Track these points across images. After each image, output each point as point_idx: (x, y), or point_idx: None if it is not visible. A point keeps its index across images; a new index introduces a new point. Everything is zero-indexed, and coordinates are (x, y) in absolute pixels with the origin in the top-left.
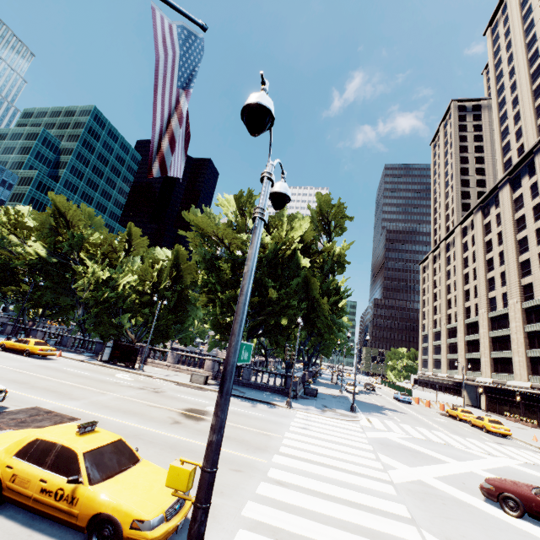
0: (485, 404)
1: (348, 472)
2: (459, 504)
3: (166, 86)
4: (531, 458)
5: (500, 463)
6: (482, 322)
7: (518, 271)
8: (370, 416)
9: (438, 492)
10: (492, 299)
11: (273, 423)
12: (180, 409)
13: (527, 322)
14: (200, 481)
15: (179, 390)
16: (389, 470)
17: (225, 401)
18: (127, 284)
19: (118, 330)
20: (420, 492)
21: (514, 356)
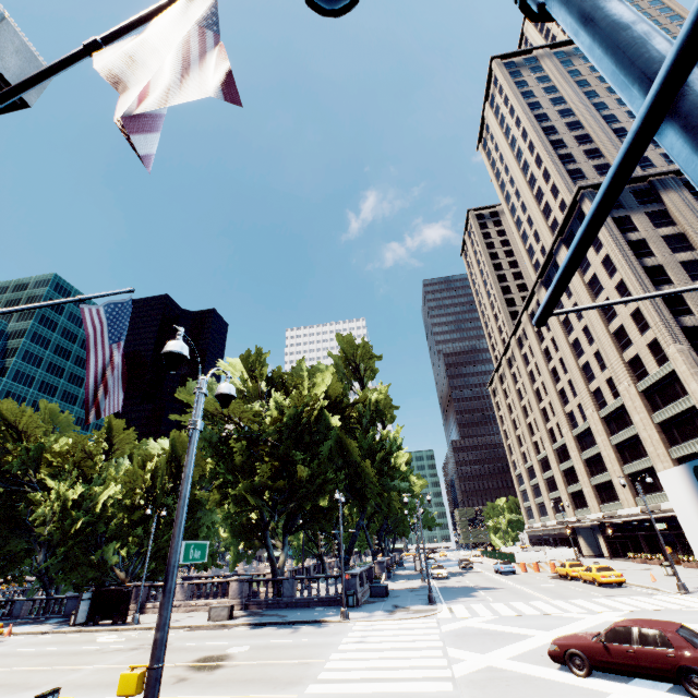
0: (606, 549)
1: (401, 680)
2: (526, 680)
3: (99, 350)
4: (639, 604)
5: (598, 620)
6: (569, 444)
7: (582, 376)
8: (455, 603)
9: (506, 673)
10: (570, 413)
11: (318, 646)
12: (189, 662)
13: (611, 433)
14: (147, 679)
15: (191, 636)
16: (454, 664)
17: (168, 599)
18: (110, 500)
19: (100, 570)
20: (484, 679)
21: (612, 478)
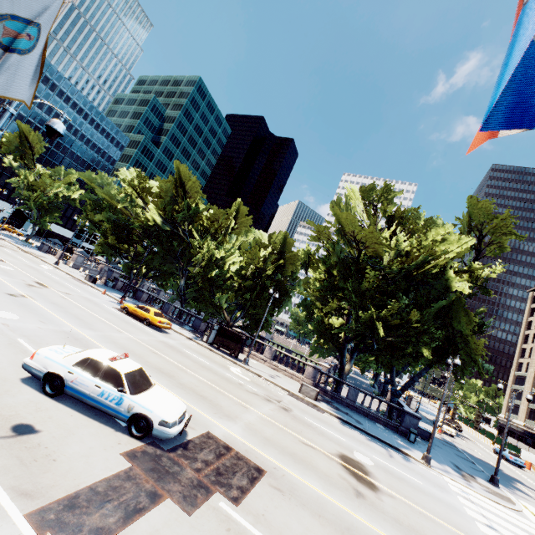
0: None
1: None
2: None
3: None
4: None
5: None
6: None
7: None
8: (519, 498)
9: None
10: None
11: (448, 506)
12: (334, 455)
13: None
14: None
15: (299, 407)
16: None
17: None
18: (231, 265)
19: (216, 309)
20: None
21: None
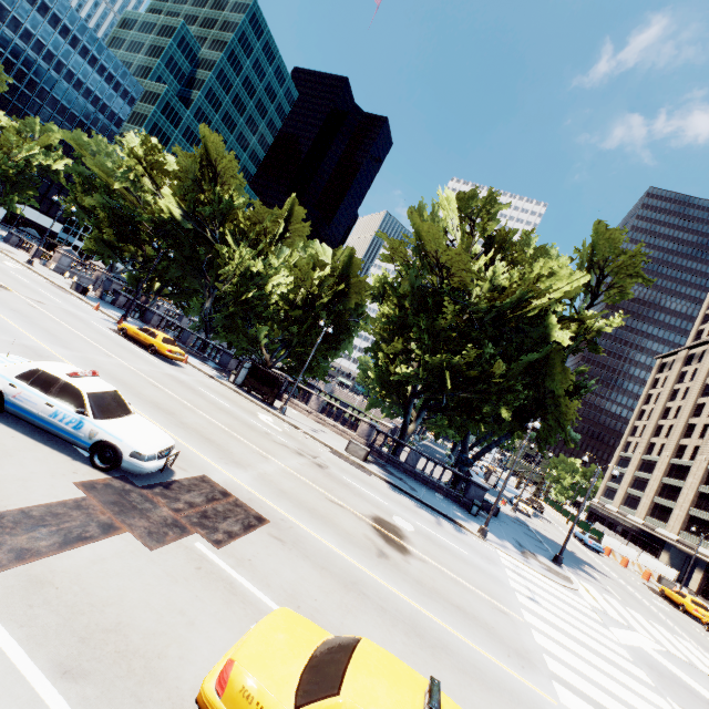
0: (698, 585)
1: None
2: None
3: None
4: None
5: None
6: None
7: None
8: (581, 579)
9: None
10: None
11: (490, 577)
12: (367, 517)
13: None
14: None
15: (340, 466)
16: None
17: None
18: (276, 286)
19: (252, 343)
20: None
21: None
